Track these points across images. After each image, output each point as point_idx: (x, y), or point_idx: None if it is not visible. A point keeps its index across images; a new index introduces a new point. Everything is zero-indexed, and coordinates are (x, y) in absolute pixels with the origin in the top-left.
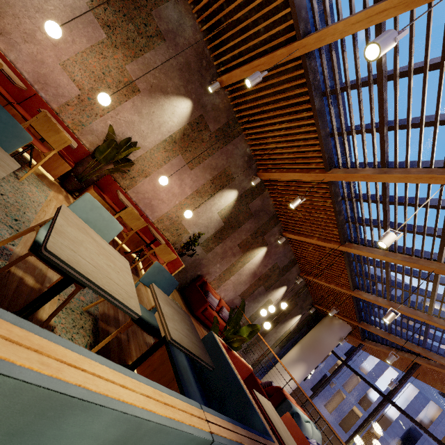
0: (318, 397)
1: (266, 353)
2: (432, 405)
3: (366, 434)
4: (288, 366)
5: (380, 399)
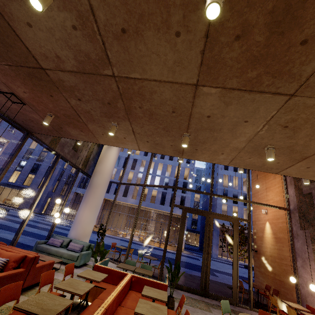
0: (127, 197)
1: (91, 151)
2: (168, 167)
3: (152, 199)
4: (108, 149)
5: (152, 177)
